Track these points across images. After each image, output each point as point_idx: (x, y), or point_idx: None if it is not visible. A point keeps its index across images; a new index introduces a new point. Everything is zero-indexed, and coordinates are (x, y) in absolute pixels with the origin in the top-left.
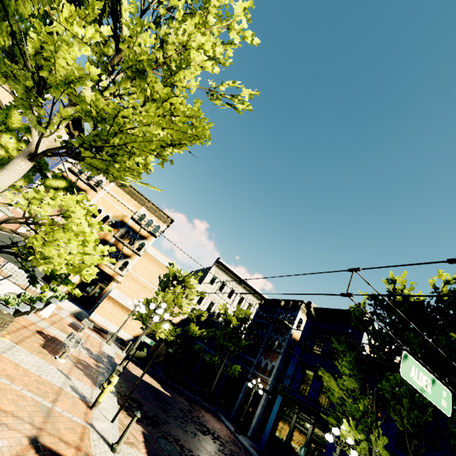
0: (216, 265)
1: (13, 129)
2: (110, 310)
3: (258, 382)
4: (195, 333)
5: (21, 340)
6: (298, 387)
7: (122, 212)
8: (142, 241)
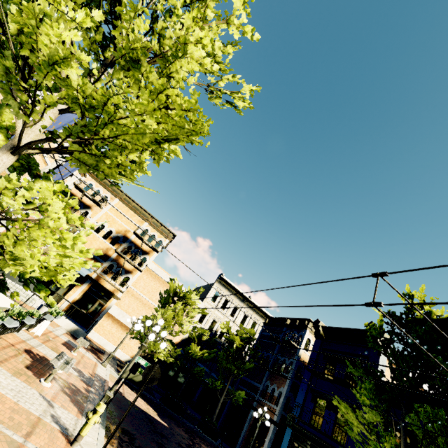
0: (219, 281)
1: (2, 126)
2: (108, 328)
3: (264, 411)
4: (196, 354)
5: (4, 359)
6: (309, 418)
7: (125, 227)
8: (144, 257)
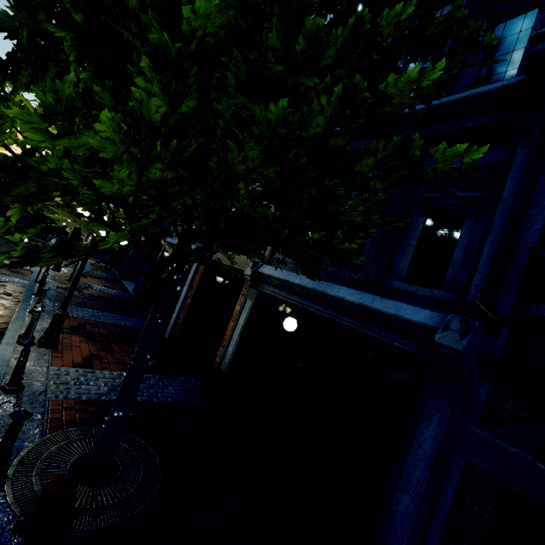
0: None
1: None
2: None
3: None
4: None
5: None
6: None
7: None
8: None
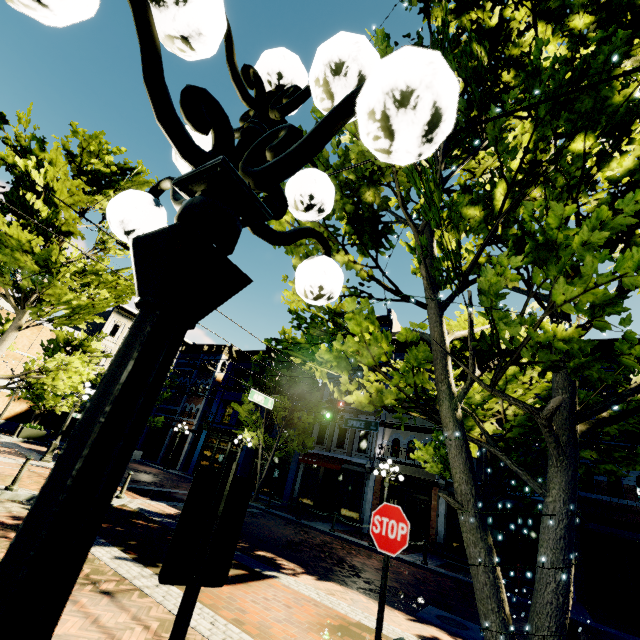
0: (117, 311)
1: None
2: None
3: (184, 425)
4: None
5: None
6: (221, 419)
7: None
8: None
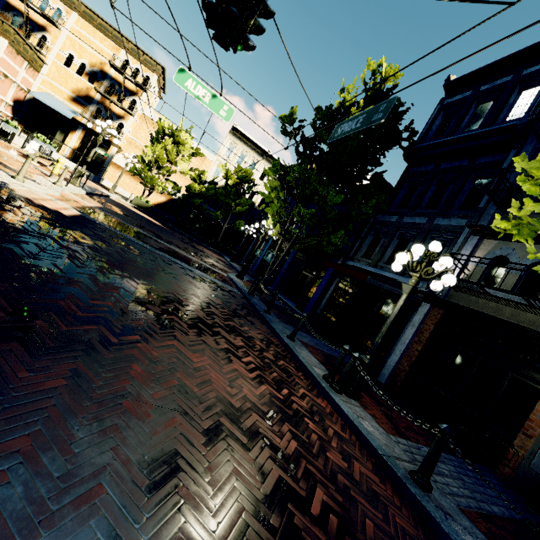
0: (232, 133)
1: None
2: (122, 179)
3: (251, 227)
4: (194, 189)
5: None
6: None
7: (99, 58)
8: (133, 98)
